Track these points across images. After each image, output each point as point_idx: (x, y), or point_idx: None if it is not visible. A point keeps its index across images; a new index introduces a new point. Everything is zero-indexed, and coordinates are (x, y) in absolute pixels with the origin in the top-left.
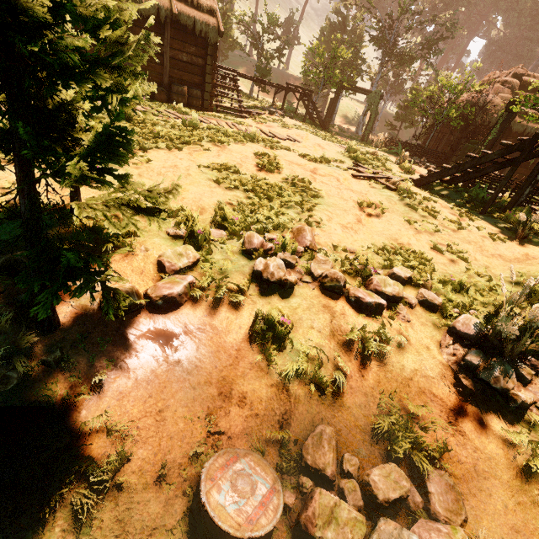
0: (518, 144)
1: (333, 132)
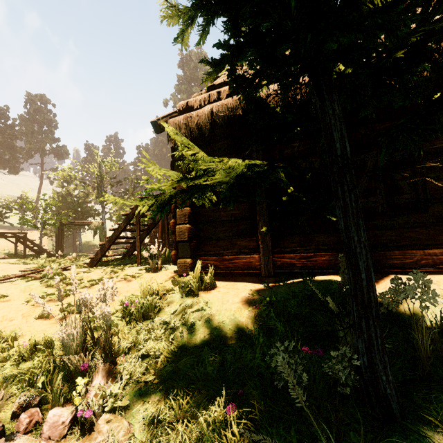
0: (131, 211)
1: (59, 256)
